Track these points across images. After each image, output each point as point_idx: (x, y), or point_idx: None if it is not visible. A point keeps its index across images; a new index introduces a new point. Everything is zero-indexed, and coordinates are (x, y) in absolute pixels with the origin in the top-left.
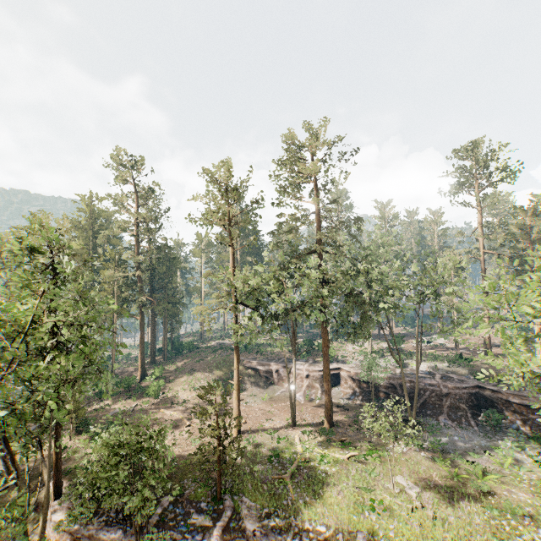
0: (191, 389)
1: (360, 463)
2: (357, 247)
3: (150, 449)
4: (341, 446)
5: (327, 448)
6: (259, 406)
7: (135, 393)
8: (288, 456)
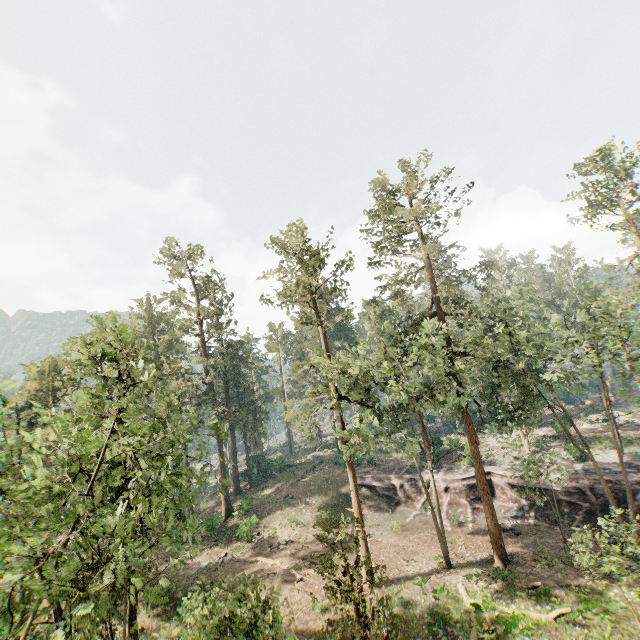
0: (292, 524)
1: (578, 626)
2: (488, 301)
3: (262, 632)
4: (535, 597)
5: (513, 602)
6: (389, 540)
7: (222, 537)
8: (458, 621)
